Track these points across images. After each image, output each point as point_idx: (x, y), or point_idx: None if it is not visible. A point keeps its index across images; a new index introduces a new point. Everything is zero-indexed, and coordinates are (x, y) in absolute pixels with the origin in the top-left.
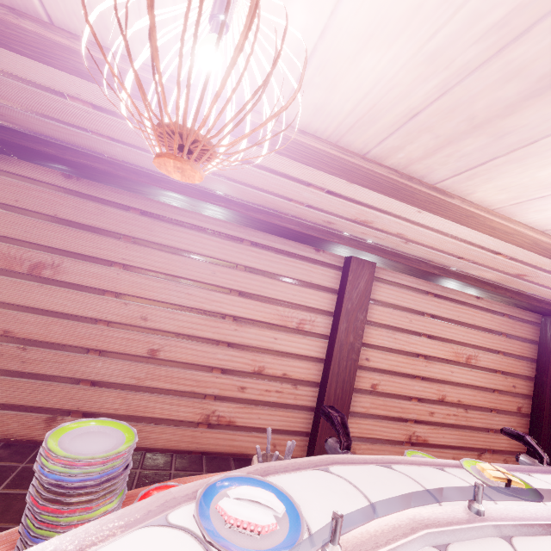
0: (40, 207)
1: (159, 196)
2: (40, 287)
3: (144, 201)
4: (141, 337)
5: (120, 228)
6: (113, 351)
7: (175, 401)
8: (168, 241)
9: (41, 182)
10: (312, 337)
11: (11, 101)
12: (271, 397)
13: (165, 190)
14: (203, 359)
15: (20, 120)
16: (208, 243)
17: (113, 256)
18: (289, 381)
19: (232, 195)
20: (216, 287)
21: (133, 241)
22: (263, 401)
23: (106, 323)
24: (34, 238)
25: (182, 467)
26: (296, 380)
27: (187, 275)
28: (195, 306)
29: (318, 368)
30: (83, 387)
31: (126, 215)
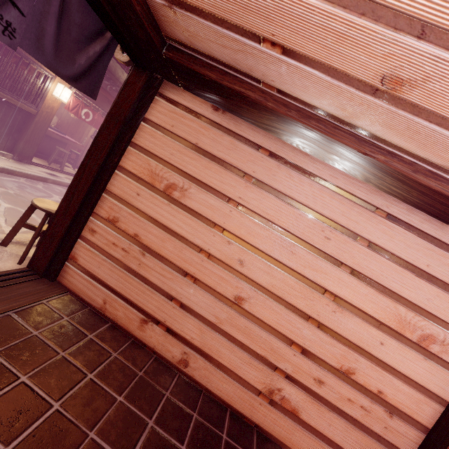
0: (187, 135)
1: (296, 138)
2: (167, 205)
3: (276, 143)
4: (233, 280)
5: (246, 166)
6: (205, 283)
7: (244, 357)
8: (287, 189)
9: (194, 112)
10: (438, 365)
11: (197, 3)
12: (352, 410)
13: (311, 130)
14: (286, 328)
15: (197, 36)
16: (332, 202)
17: (231, 192)
18: (383, 404)
19: (406, 146)
20: (325, 255)
21: (253, 182)
22: (341, 409)
23: (207, 254)
24: (175, 161)
25: (233, 435)
26: (394, 407)
27: (296, 232)
28: (295, 267)
29: (434, 410)
30: (174, 305)
31: (255, 154)
